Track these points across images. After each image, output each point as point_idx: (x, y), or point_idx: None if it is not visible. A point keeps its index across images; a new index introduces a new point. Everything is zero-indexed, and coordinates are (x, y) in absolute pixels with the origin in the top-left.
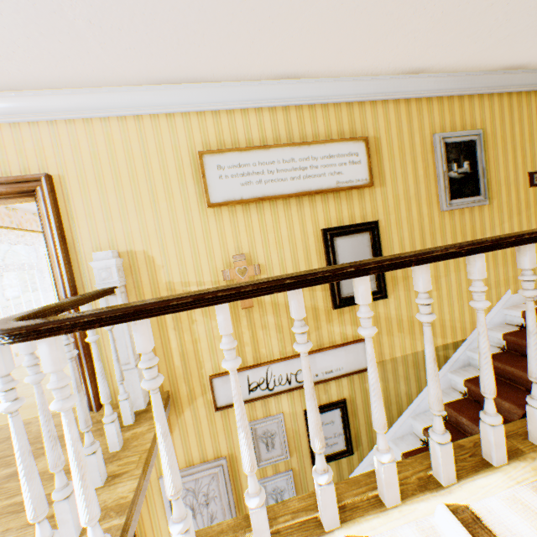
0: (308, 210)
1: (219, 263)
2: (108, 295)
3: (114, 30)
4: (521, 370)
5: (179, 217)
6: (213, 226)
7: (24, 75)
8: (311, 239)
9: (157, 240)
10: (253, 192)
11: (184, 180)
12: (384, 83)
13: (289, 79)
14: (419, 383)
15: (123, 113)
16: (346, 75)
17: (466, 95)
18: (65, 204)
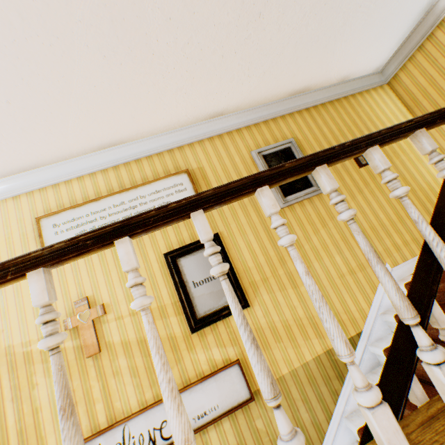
0: (148, 240)
1: (62, 312)
2: None
3: None
4: (419, 360)
5: None
6: (55, 277)
7: None
8: (156, 266)
9: None
10: None
11: (27, 244)
12: (194, 129)
13: (112, 147)
14: (326, 404)
15: None
16: (159, 132)
17: (270, 119)
18: None
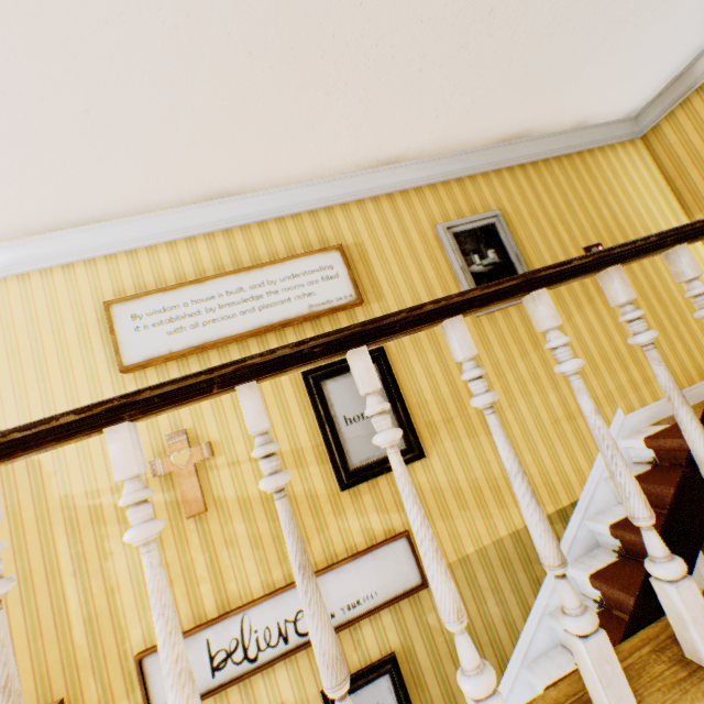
0: None
1: (147, 450)
2: None
3: None
4: None
5: (82, 394)
6: None
7: None
8: (289, 389)
9: None
10: (188, 340)
11: (89, 343)
12: (351, 182)
13: (223, 198)
14: (523, 596)
15: (1, 275)
16: (298, 181)
17: (466, 176)
18: None
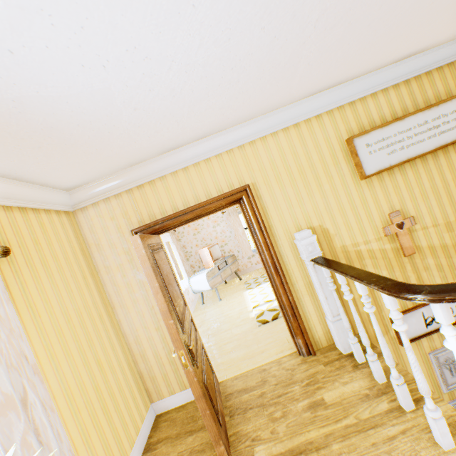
0: (443, 161)
1: (377, 222)
2: (314, 264)
3: (318, 64)
4: None
5: (339, 193)
6: (367, 193)
7: (234, 118)
8: (451, 185)
9: (327, 215)
10: (398, 158)
11: (337, 163)
12: None
13: (408, 57)
14: None
15: (287, 125)
16: None
17: None
18: (259, 203)
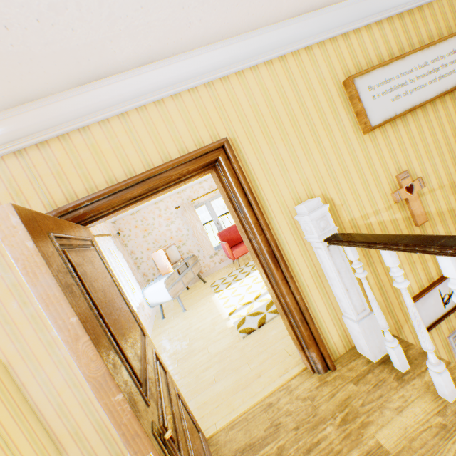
0: (441, 112)
1: (385, 187)
2: (329, 245)
3: None
4: None
5: (341, 151)
6: (371, 151)
7: (199, 27)
8: (451, 140)
9: (330, 180)
10: (403, 105)
11: (336, 113)
12: None
13: None
14: None
15: (271, 56)
16: None
17: None
18: (243, 167)
